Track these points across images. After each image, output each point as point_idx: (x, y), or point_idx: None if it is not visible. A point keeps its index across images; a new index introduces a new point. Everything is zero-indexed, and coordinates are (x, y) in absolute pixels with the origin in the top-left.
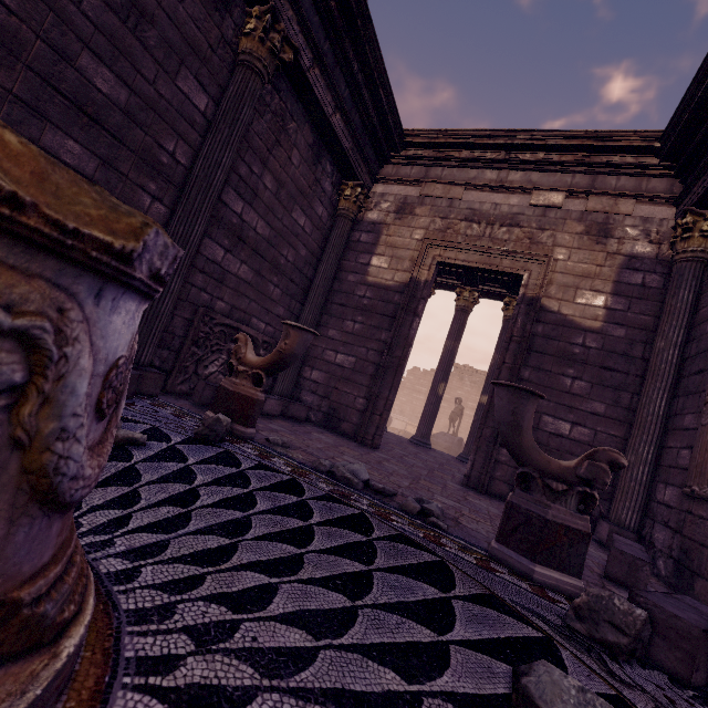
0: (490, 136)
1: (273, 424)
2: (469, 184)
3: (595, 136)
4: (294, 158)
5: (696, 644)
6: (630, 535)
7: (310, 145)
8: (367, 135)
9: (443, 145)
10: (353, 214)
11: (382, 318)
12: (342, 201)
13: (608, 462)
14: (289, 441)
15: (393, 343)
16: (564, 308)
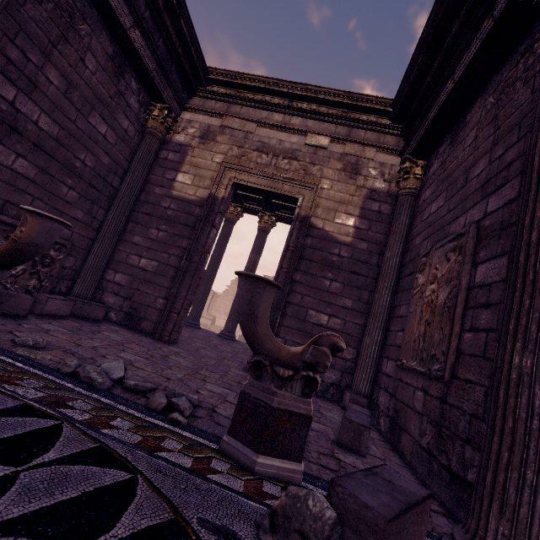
0: (277, 84)
1: (52, 324)
2: (261, 122)
3: (351, 96)
4: (89, 62)
5: (382, 537)
6: (364, 401)
7: (109, 55)
8: (174, 63)
9: (241, 86)
10: (161, 133)
11: (184, 227)
12: (150, 120)
13: (330, 346)
14: (45, 342)
15: (192, 249)
16: (327, 225)
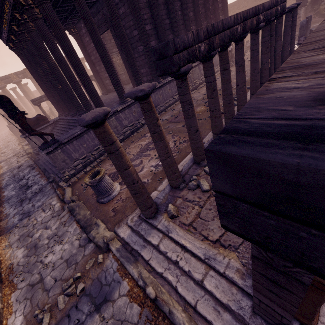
0: None
1: None
2: None
3: None
4: None
5: None
6: None
7: None
8: None
9: None
10: None
11: None
12: None
13: None
14: None
15: None
16: None
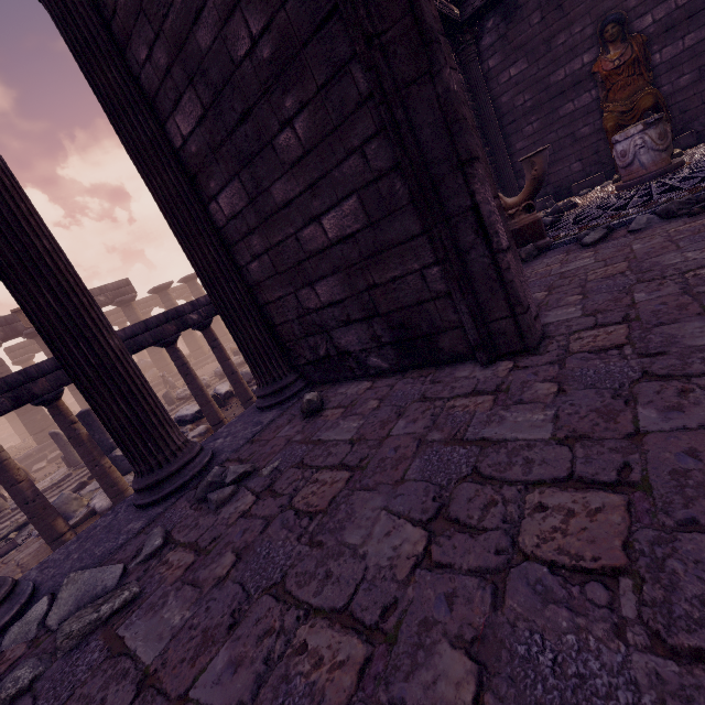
0: None
1: None
2: None
3: None
4: None
5: None
6: None
7: None
8: None
9: None
10: None
11: None
12: None
13: None
14: None
15: None
16: None
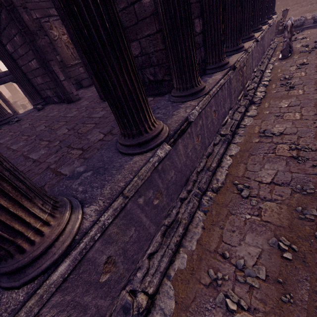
0: None
1: None
2: None
3: None
4: None
5: None
6: None
7: None
8: None
9: None
10: None
11: None
12: None
13: None
14: None
15: None
16: None
